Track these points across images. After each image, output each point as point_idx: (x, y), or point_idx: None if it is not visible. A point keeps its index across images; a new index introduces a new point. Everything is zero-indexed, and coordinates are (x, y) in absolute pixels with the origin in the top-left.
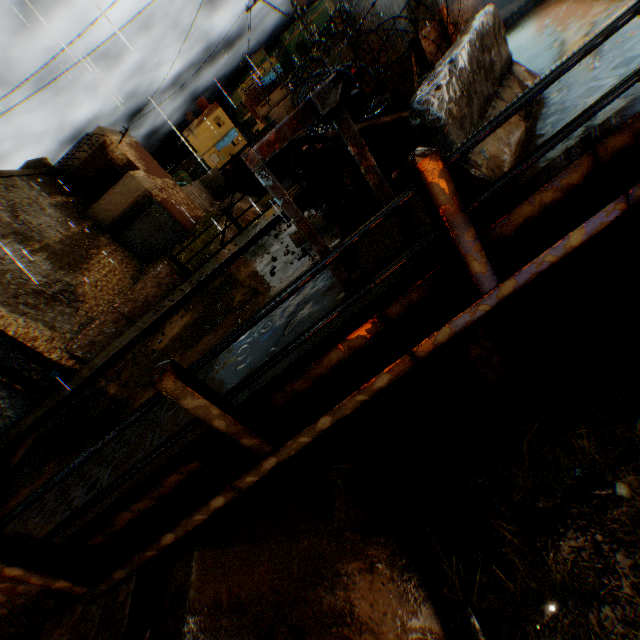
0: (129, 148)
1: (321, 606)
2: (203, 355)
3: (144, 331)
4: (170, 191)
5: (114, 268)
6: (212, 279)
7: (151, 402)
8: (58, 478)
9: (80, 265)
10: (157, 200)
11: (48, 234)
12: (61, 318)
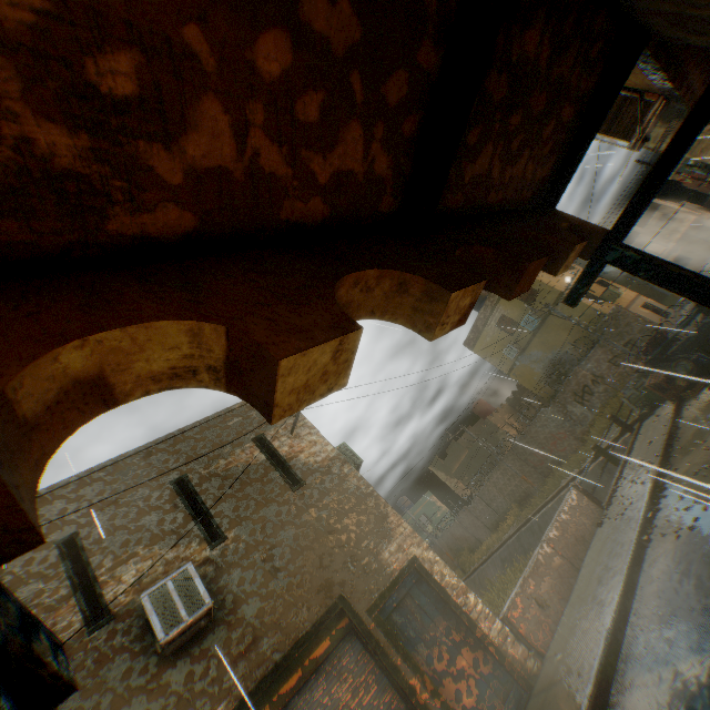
0: None
1: None
2: None
3: (647, 503)
4: None
5: None
6: (669, 449)
7: None
8: None
9: None
10: None
11: None
12: None
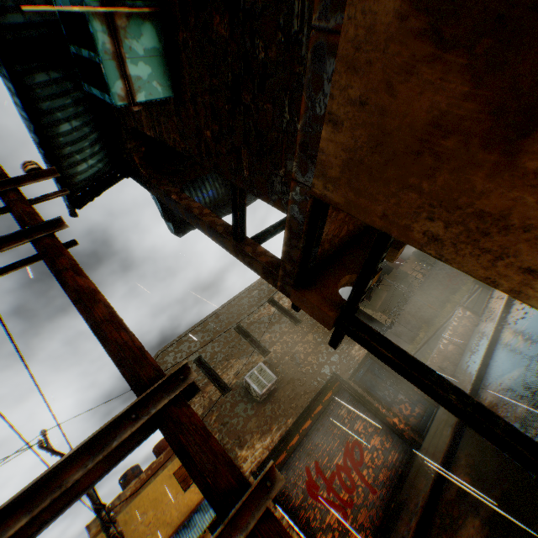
0: None
1: None
2: None
3: (502, 309)
4: None
5: None
6: None
7: None
8: None
9: None
10: None
11: None
12: None
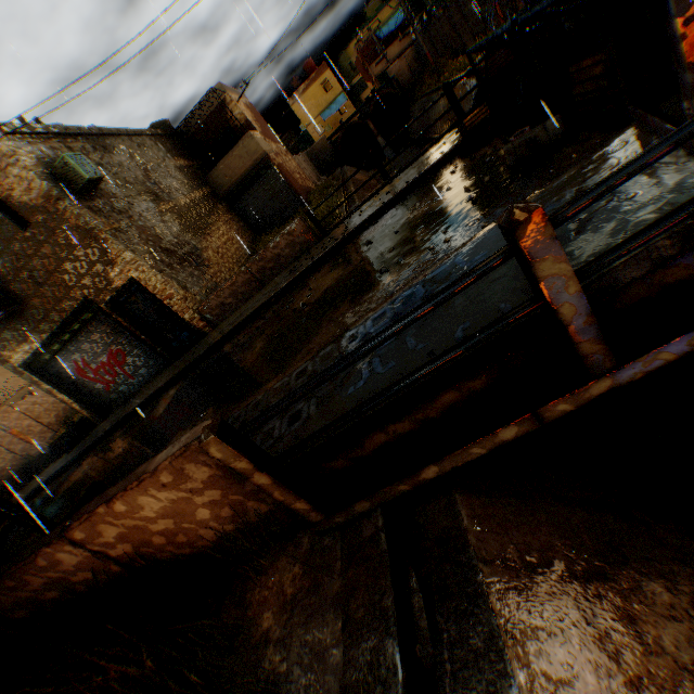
0: (245, 109)
1: (641, 592)
2: (587, 190)
3: (281, 290)
4: (284, 158)
5: (231, 237)
6: (361, 232)
7: (489, 264)
8: (339, 366)
9: (202, 230)
10: (274, 164)
11: (174, 196)
12: (190, 279)
